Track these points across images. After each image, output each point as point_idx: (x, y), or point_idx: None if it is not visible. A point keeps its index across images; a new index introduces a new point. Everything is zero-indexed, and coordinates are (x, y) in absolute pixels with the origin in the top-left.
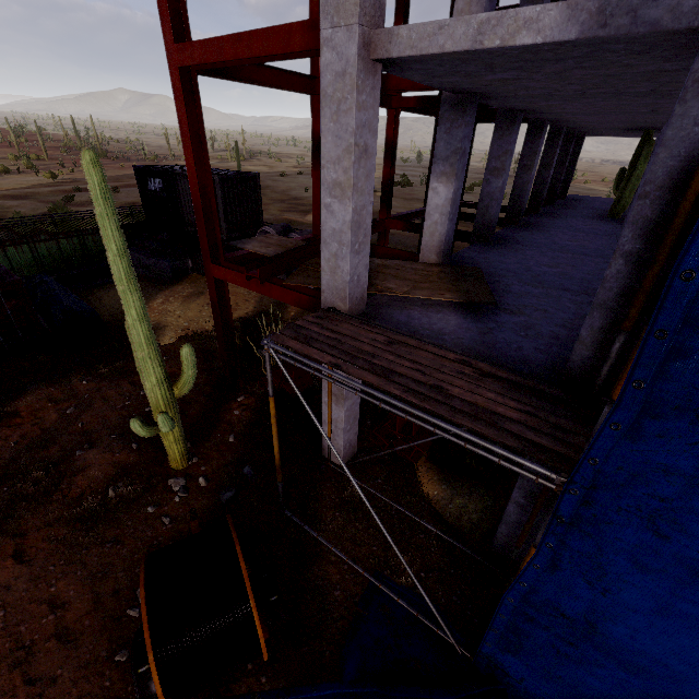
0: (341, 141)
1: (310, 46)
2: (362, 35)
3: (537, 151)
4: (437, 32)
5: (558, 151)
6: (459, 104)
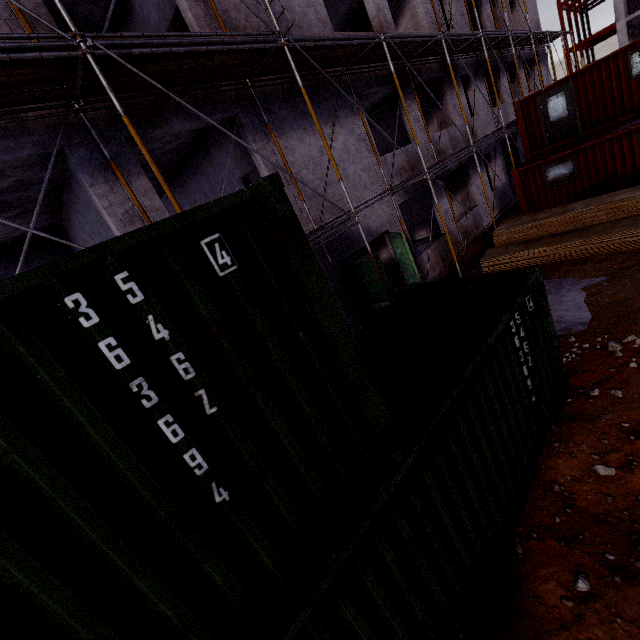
0: (623, 36)
1: (612, 27)
2: (624, 20)
3: (636, 33)
4: (639, 12)
5: (638, 33)
6: (626, 26)
